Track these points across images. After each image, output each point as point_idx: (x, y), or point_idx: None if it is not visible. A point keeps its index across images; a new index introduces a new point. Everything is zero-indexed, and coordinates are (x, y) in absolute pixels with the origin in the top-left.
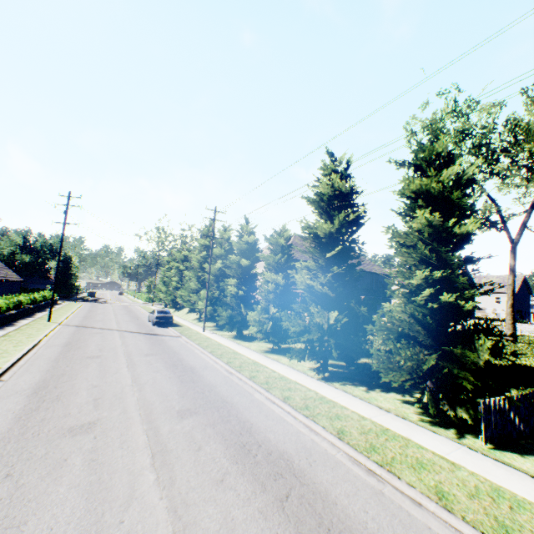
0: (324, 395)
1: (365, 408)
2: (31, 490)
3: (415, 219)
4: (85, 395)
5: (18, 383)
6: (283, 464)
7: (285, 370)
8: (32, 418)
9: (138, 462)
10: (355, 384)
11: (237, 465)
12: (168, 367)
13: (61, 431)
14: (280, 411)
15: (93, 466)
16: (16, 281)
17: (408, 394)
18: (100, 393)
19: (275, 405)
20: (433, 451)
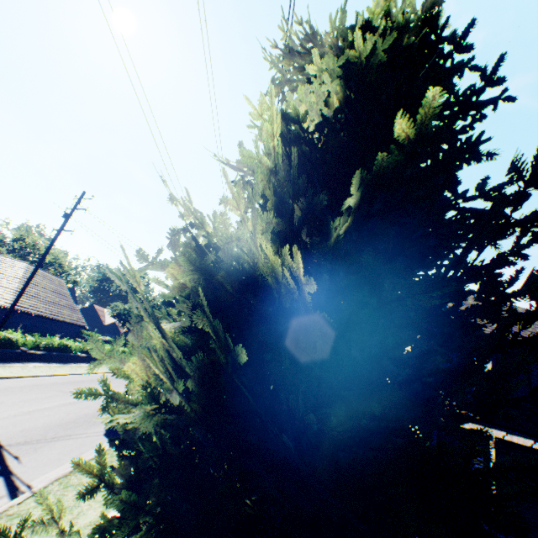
0: None
1: None
2: None
3: None
4: None
5: None
6: None
7: None
8: None
9: None
10: None
11: None
12: None
13: None
14: None
15: None
16: (60, 321)
17: None
18: None
19: None
20: None
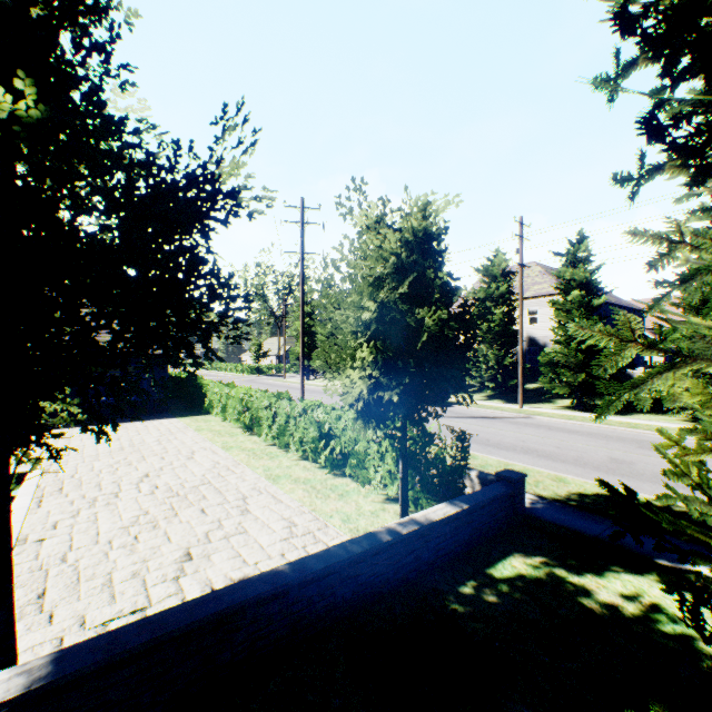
0: None
1: None
2: None
3: None
4: None
5: None
6: None
7: None
8: None
9: None
10: None
11: None
12: None
13: None
14: None
15: None
16: None
17: None
18: None
19: None
20: None
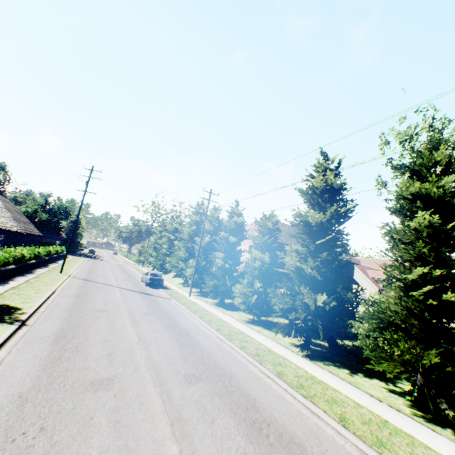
0: (313, 375)
1: (357, 394)
2: (64, 449)
3: (414, 219)
4: (100, 348)
5: (41, 329)
6: (296, 450)
7: (270, 343)
8: (57, 367)
9: (158, 429)
10: (337, 365)
11: (253, 446)
12: (166, 328)
13: (84, 385)
14: (277, 387)
15: (118, 429)
16: (37, 235)
17: (391, 382)
18: (112, 348)
19: (271, 380)
20: (442, 454)
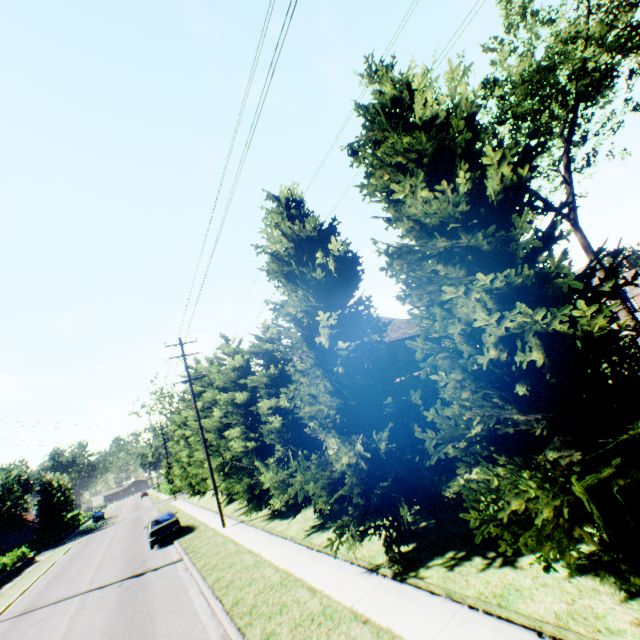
0: None
1: None
2: None
3: (406, 209)
4: None
5: None
6: None
7: (335, 577)
8: None
9: None
10: (465, 552)
11: None
12: None
13: None
14: None
15: None
16: None
17: None
18: None
19: None
20: None
